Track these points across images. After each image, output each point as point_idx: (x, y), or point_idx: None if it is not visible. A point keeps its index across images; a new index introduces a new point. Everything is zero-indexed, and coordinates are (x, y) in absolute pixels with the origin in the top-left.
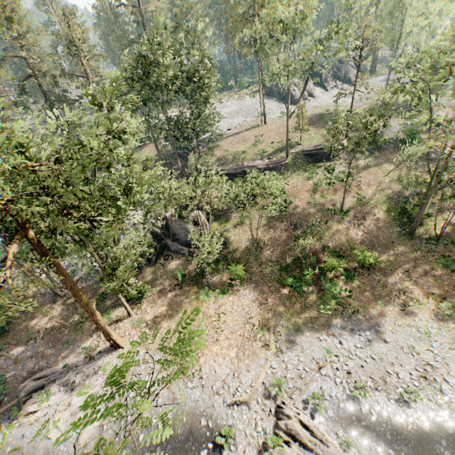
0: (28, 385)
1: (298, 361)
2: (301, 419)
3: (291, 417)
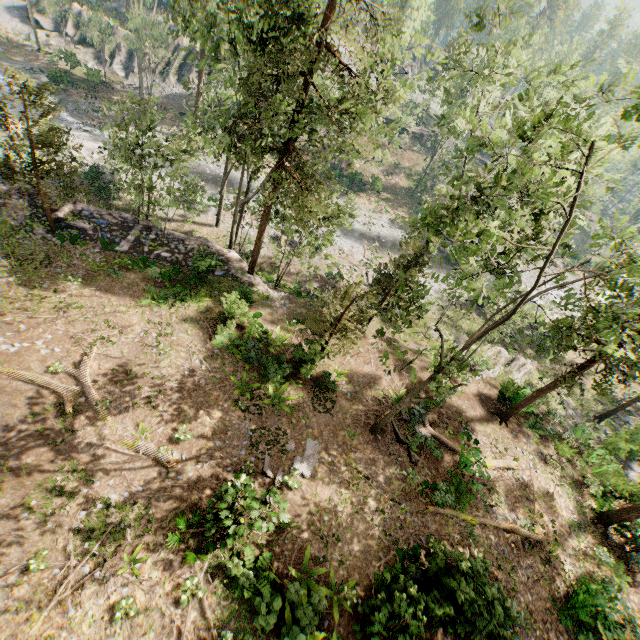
0: None
1: None
2: None
3: None
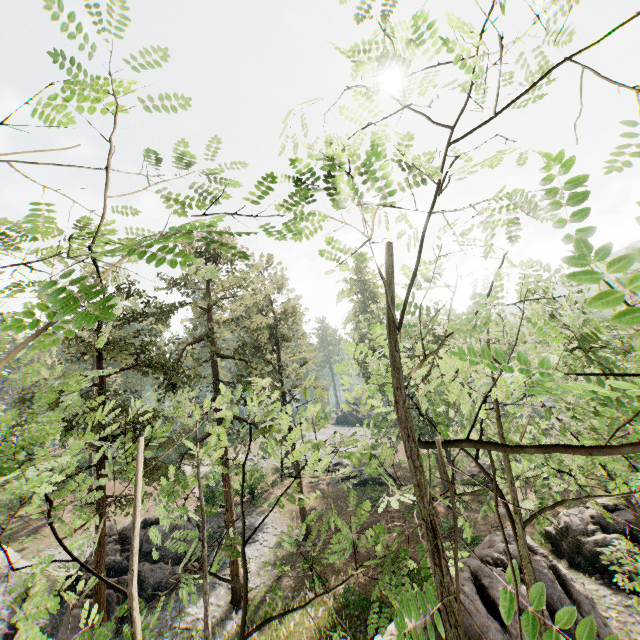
0: None
1: None
2: None
3: None
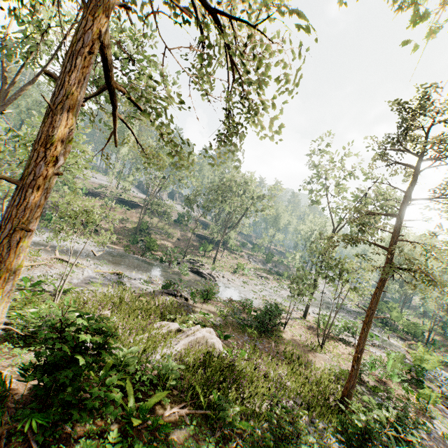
0: None
1: None
2: None
3: None
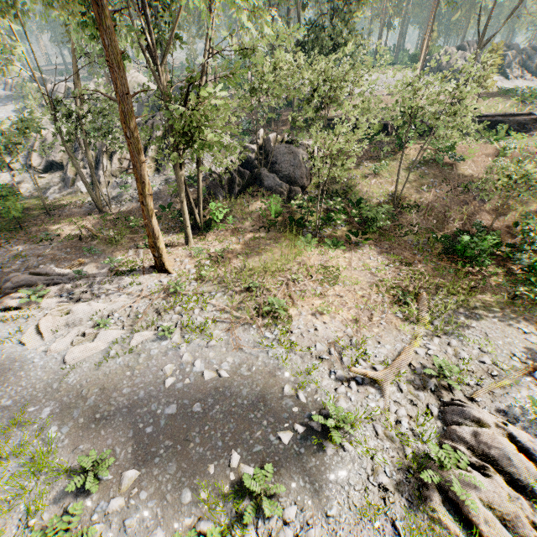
0: (19, 276)
1: (480, 351)
2: (513, 432)
3: (485, 425)
